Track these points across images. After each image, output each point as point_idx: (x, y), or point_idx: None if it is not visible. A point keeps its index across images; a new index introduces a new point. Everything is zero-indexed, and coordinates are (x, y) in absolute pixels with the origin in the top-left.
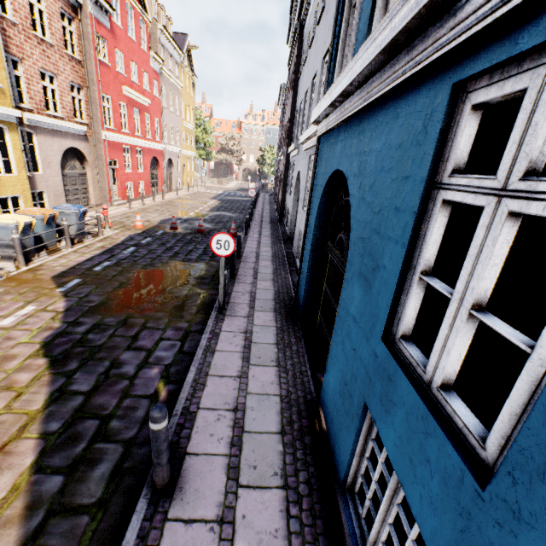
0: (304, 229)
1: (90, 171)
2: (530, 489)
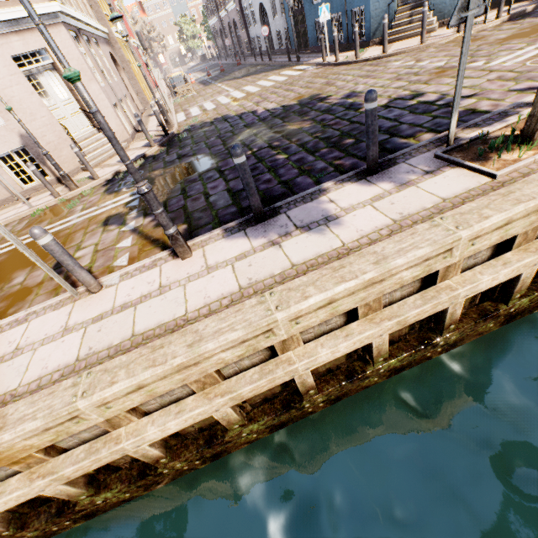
0: (285, 15)
1: None
2: None
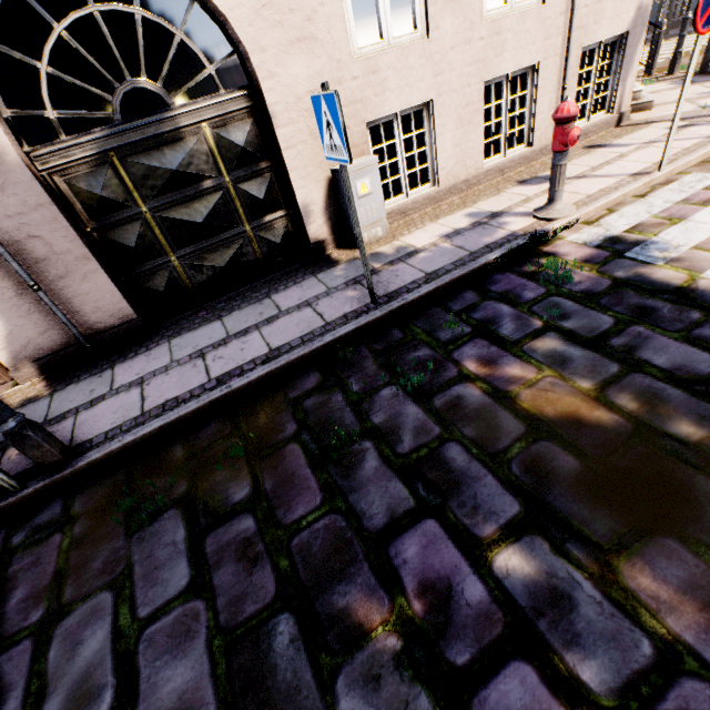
0: None
1: None
2: None
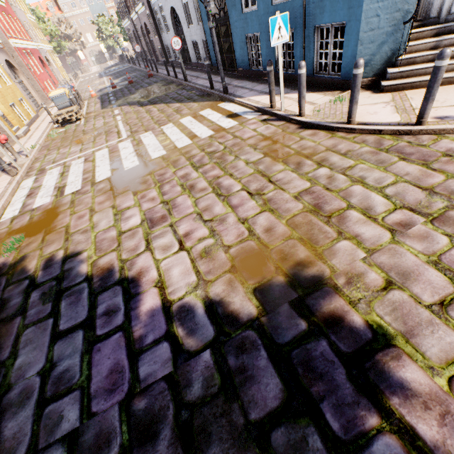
0: (202, 24)
1: (23, 78)
2: (258, 1)
